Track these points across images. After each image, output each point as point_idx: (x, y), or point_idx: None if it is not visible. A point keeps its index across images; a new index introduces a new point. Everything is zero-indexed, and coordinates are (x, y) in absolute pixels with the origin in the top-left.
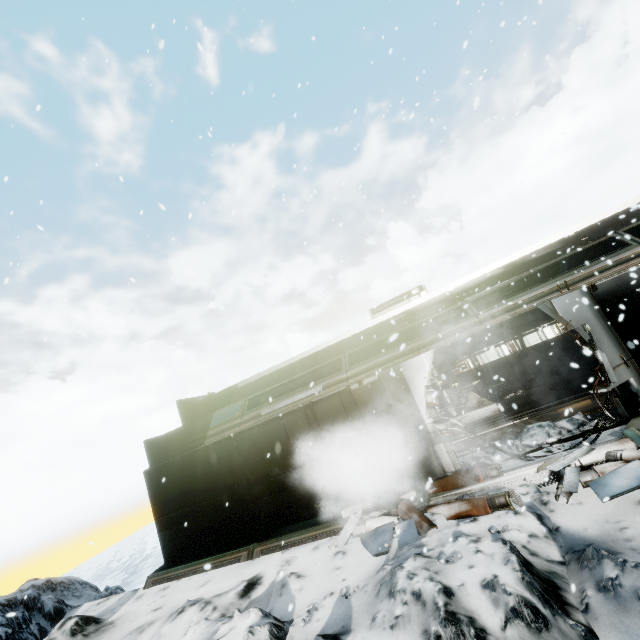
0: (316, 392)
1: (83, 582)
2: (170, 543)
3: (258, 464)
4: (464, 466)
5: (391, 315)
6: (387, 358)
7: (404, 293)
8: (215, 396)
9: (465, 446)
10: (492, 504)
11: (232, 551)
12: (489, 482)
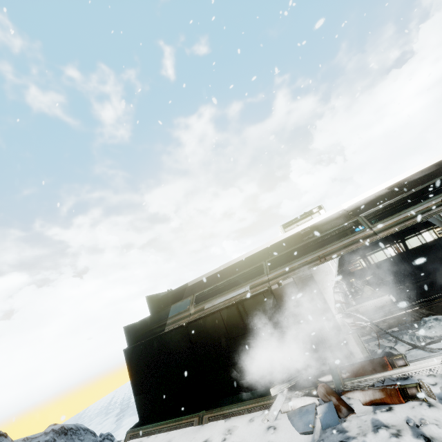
0: (245, 291)
1: (85, 428)
2: (142, 405)
3: (204, 347)
4: (371, 353)
5: (299, 229)
6: (299, 264)
7: (307, 212)
8: (172, 292)
9: (366, 331)
10: (405, 394)
11: (187, 416)
12: (397, 370)
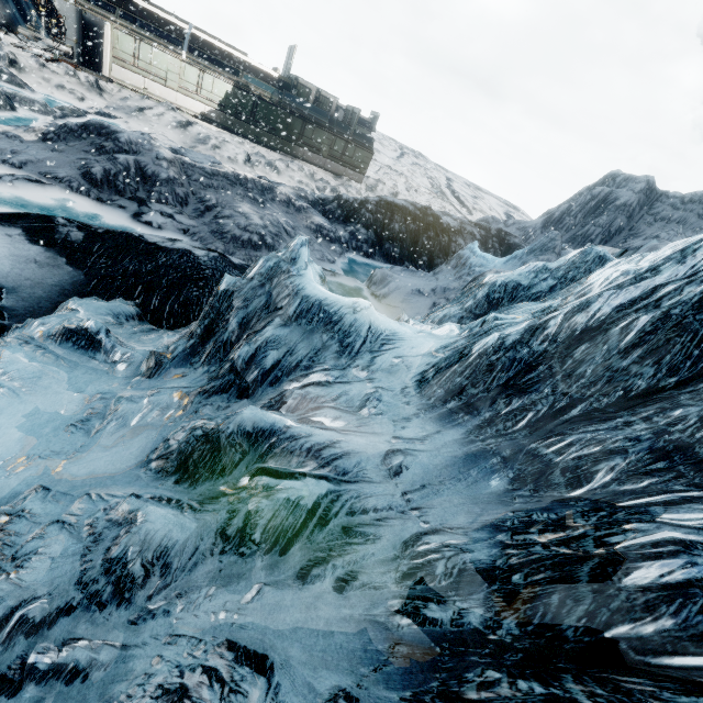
0: None
1: None
2: None
3: None
4: None
5: None
6: None
7: None
8: None
9: None
10: None
11: None
12: None
